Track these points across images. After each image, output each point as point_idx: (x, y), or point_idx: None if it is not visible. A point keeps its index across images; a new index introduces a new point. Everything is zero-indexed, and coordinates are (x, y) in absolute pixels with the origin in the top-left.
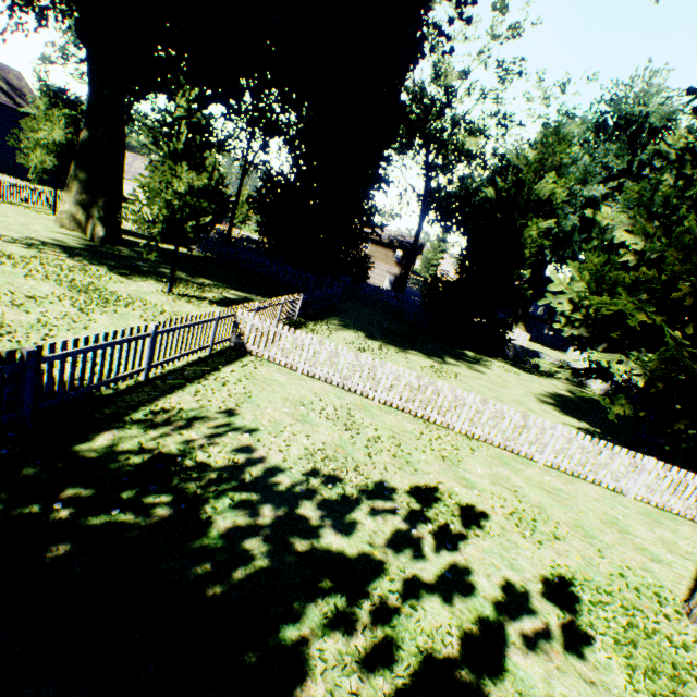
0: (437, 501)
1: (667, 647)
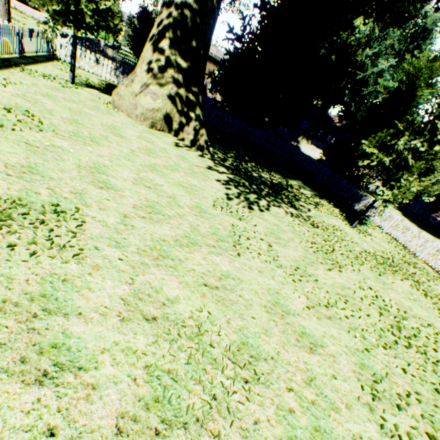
0: None
1: None
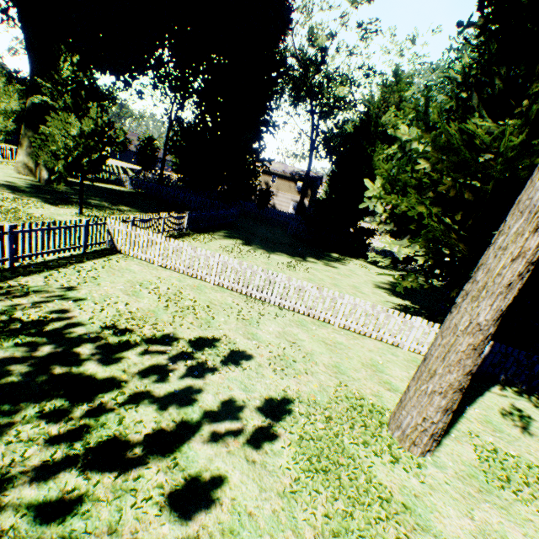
0: (211, 346)
1: (348, 444)
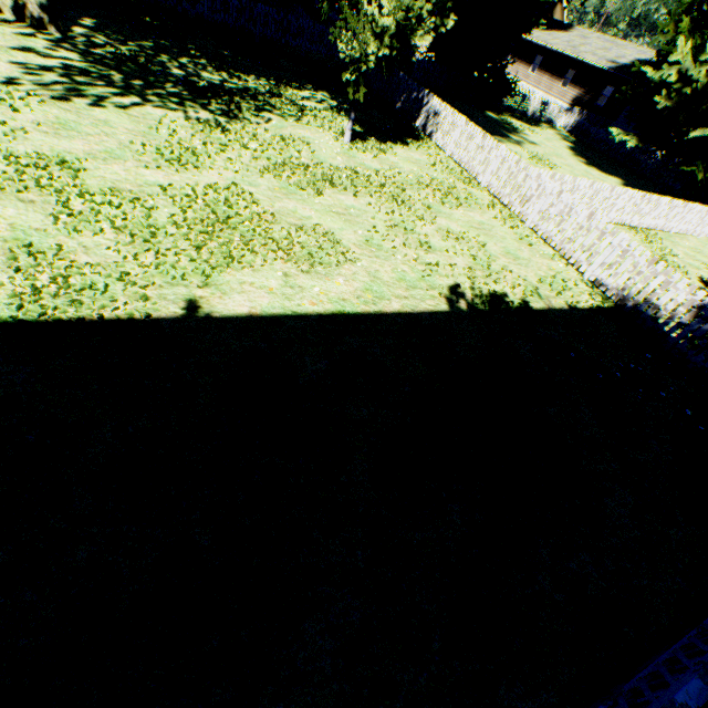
0: None
1: None
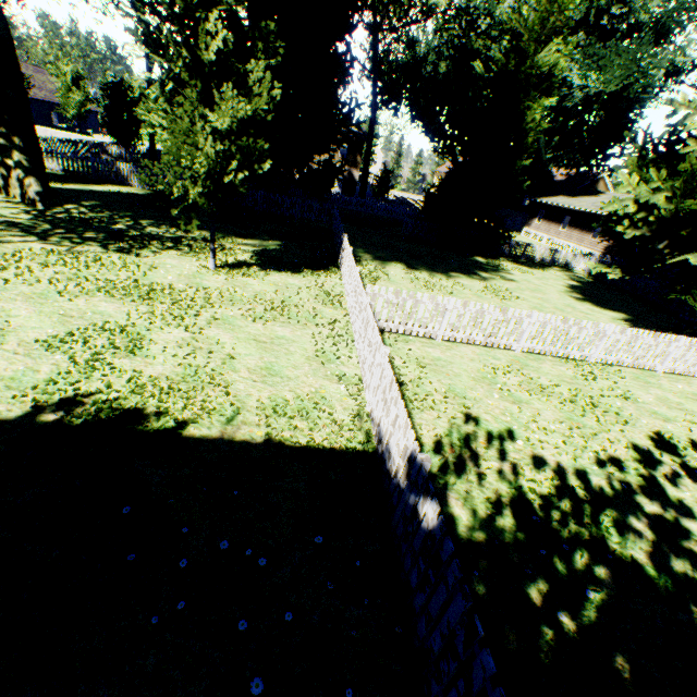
0: (677, 447)
1: None
